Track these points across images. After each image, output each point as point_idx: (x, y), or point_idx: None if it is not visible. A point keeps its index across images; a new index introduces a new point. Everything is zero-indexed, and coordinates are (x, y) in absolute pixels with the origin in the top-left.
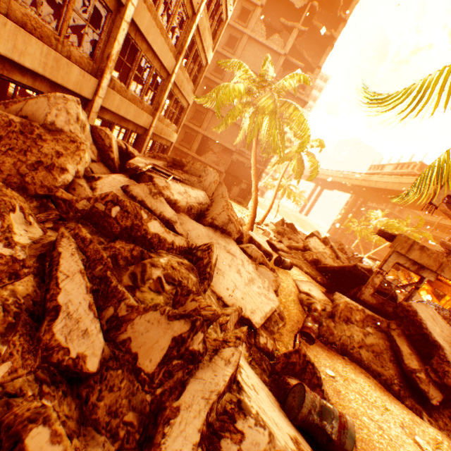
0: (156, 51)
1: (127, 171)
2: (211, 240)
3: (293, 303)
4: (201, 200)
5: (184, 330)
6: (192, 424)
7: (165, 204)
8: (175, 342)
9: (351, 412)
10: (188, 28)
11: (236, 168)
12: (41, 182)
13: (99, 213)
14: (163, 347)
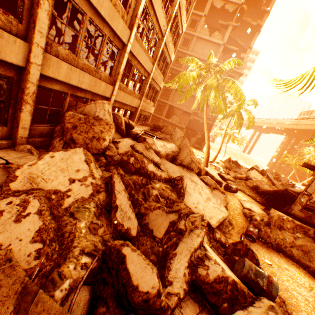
0: (142, 63)
1: (130, 135)
2: (181, 174)
3: (239, 215)
4: (173, 149)
5: (175, 218)
6: (183, 259)
7: (154, 154)
8: (171, 224)
9: (283, 287)
10: (159, 45)
11: (193, 124)
12: (95, 147)
13: (124, 161)
14: (165, 226)
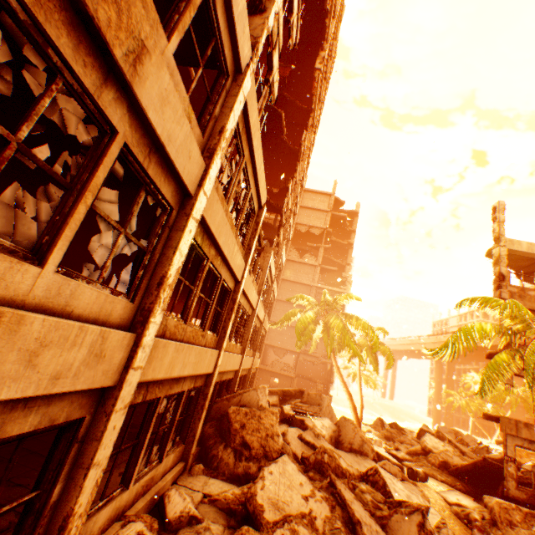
0: (260, 317)
1: None
2: (359, 464)
3: (451, 518)
4: (332, 427)
5: (420, 518)
6: None
7: (325, 441)
8: (418, 526)
9: None
10: (269, 291)
11: (300, 365)
12: (273, 448)
13: (318, 461)
14: (414, 531)
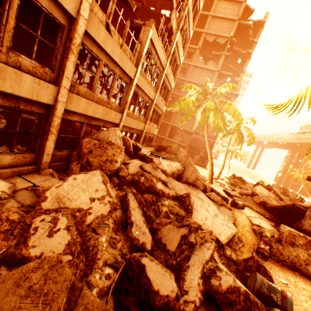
0: (146, 92)
1: (137, 156)
2: (187, 191)
3: (248, 232)
4: (178, 168)
5: (186, 232)
6: (196, 270)
7: (161, 173)
8: (182, 237)
9: (302, 308)
10: (161, 76)
11: (195, 142)
12: (108, 168)
13: (135, 181)
14: (177, 240)
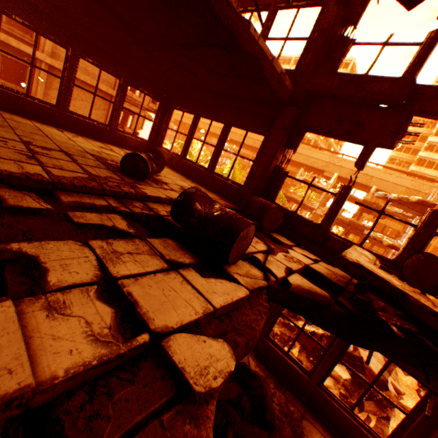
0: None
1: None
2: None
3: None
4: None
5: None
6: None
7: None
8: None
9: None
10: None
11: None
12: None
13: None
14: None
